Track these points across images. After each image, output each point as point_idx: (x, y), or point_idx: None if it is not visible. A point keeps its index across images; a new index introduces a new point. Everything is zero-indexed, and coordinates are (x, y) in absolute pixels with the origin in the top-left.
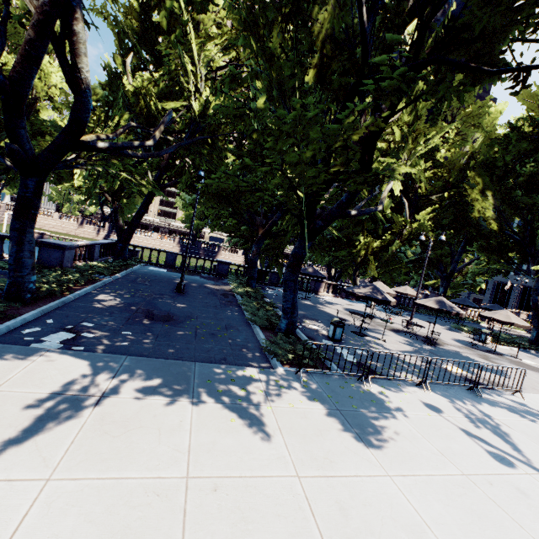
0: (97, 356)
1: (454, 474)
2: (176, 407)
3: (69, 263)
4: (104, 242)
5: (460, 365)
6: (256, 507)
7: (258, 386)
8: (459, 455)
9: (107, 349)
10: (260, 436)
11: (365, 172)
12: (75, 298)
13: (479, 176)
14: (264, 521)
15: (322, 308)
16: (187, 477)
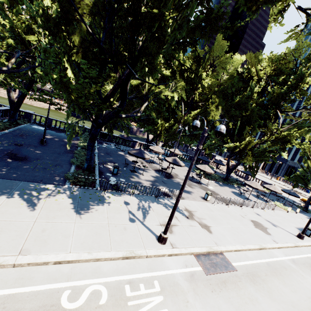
0: None
1: (104, 223)
2: None
3: None
4: (2, 109)
5: (170, 187)
6: (9, 228)
7: (47, 192)
8: (115, 218)
9: None
10: (30, 209)
11: (125, 98)
12: None
13: (218, 97)
14: (9, 232)
15: (127, 157)
16: None
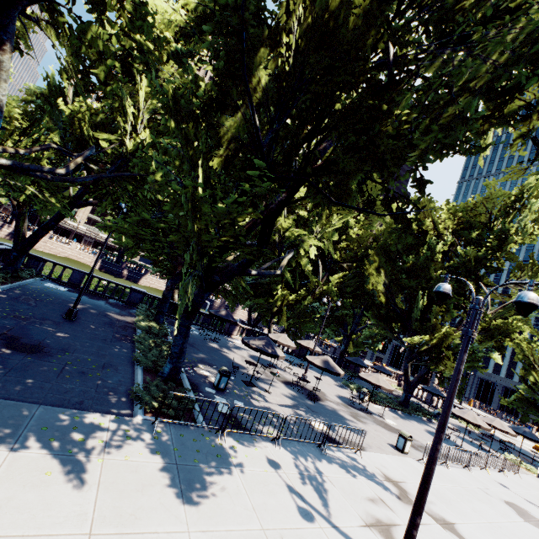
0: None
1: (253, 529)
2: None
3: None
4: None
5: (328, 421)
6: None
7: (101, 435)
8: (270, 510)
9: None
10: (71, 491)
11: (266, 241)
12: None
13: (378, 256)
14: None
15: (227, 353)
16: None
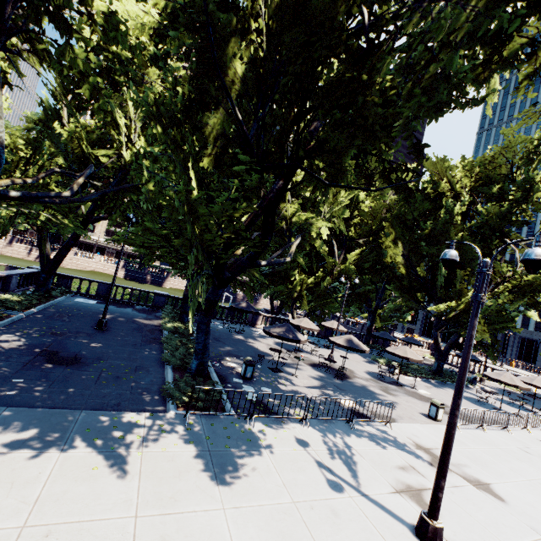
0: None
1: (284, 502)
2: (41, 459)
3: None
4: (25, 271)
5: (356, 398)
6: None
7: (139, 431)
8: (300, 485)
9: None
10: (117, 482)
11: (270, 231)
12: None
13: (393, 227)
14: None
15: (252, 343)
16: (23, 526)
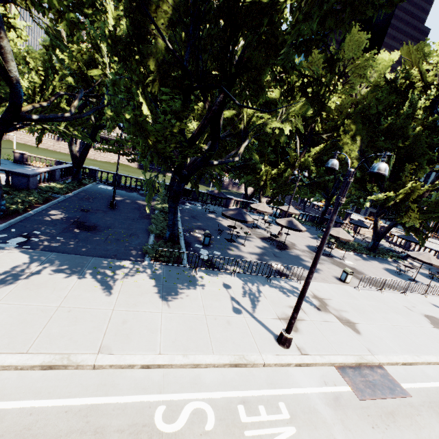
0: (35, 252)
1: (199, 314)
2: (69, 279)
3: (34, 186)
4: (64, 167)
5: (286, 263)
6: (84, 318)
7: (123, 271)
8: (213, 307)
9: (44, 248)
10: (106, 294)
11: (217, 137)
12: (34, 213)
13: (354, 122)
14: (84, 322)
15: (220, 220)
16: (59, 306)
